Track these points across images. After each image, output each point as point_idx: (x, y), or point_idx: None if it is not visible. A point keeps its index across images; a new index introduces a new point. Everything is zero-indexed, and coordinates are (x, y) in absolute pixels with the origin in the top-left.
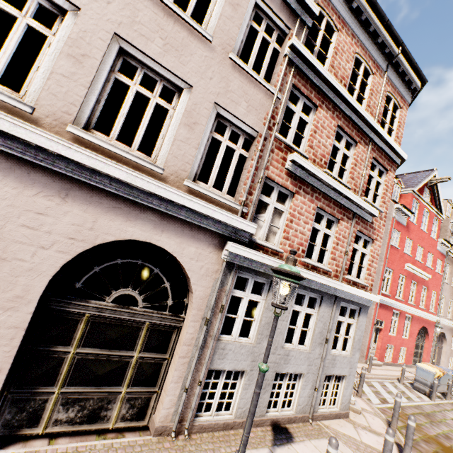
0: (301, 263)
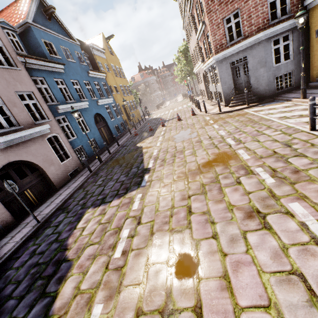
0: (207, 62)
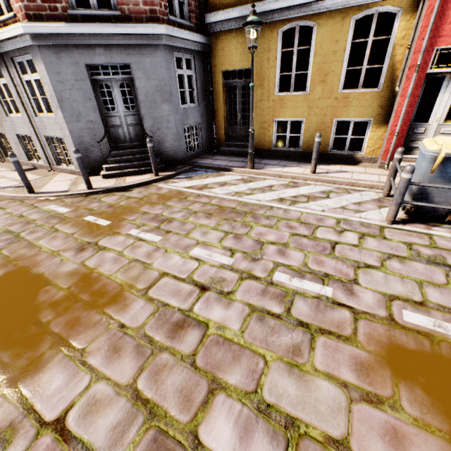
0: None
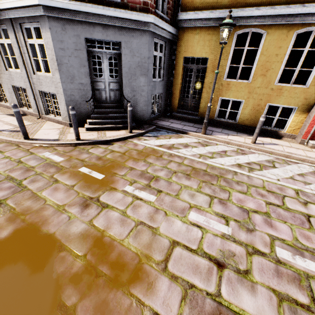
0: None
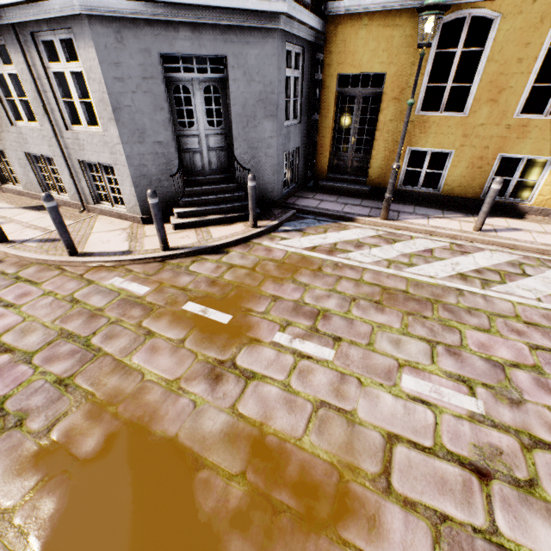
0: None
